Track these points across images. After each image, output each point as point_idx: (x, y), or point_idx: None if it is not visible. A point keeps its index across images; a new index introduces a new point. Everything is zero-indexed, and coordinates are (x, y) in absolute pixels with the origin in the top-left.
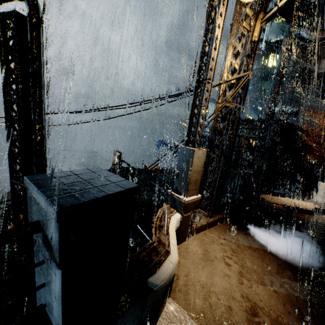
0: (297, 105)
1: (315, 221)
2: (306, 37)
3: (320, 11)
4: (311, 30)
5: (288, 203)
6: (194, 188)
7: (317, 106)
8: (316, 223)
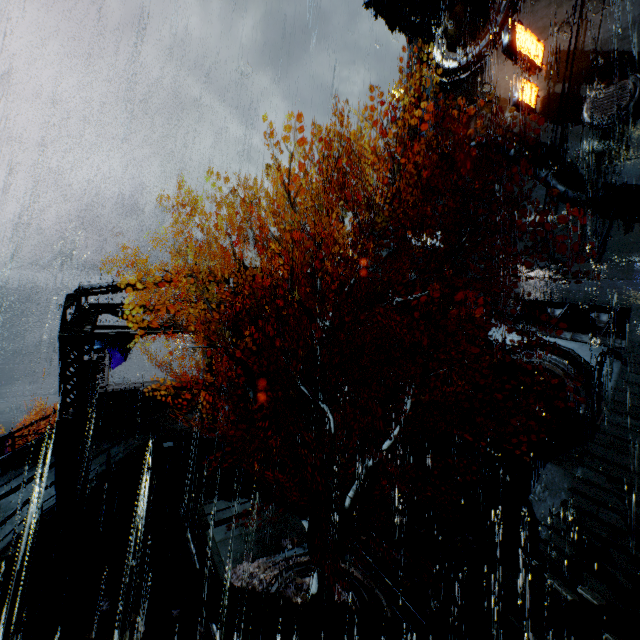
0: (446, 226)
1: None
2: (444, 65)
3: (461, 1)
4: (458, 49)
5: None
6: None
7: (484, 226)
8: None
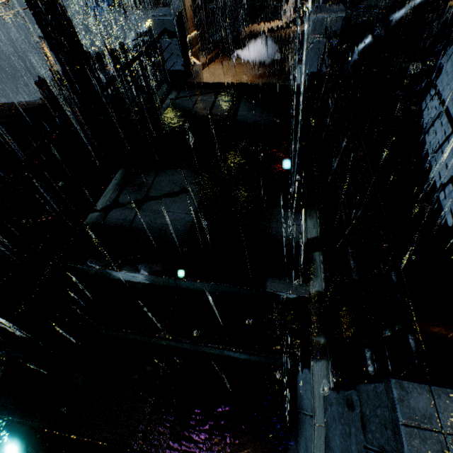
0: None
1: (283, 34)
2: None
3: None
4: None
5: (266, 27)
6: (192, 25)
7: None
8: (283, 35)
